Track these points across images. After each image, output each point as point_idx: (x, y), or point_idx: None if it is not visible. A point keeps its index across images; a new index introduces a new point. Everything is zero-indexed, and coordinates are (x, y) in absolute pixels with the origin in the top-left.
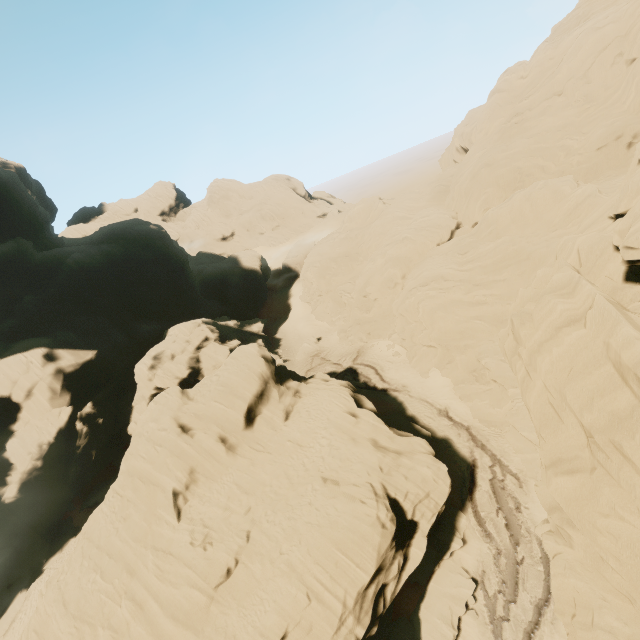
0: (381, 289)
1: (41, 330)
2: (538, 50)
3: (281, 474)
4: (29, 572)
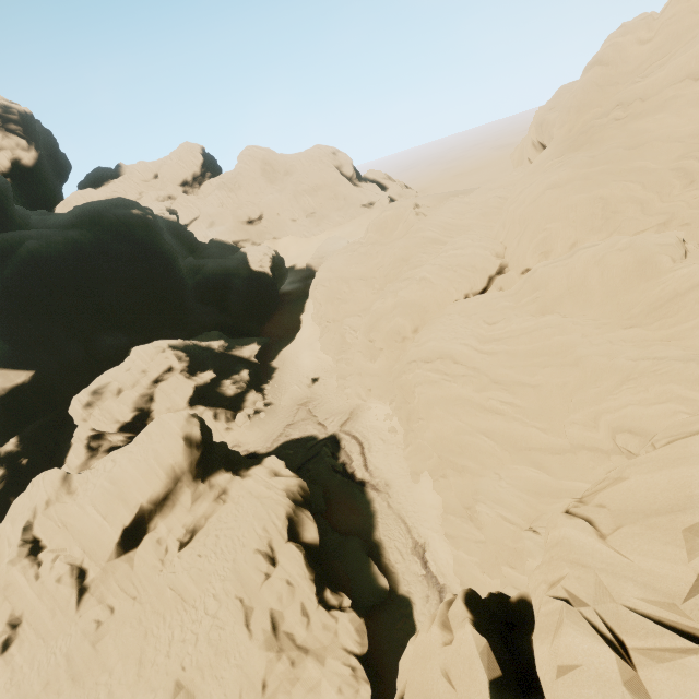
0: (386, 340)
1: None
2: None
3: (135, 651)
4: None
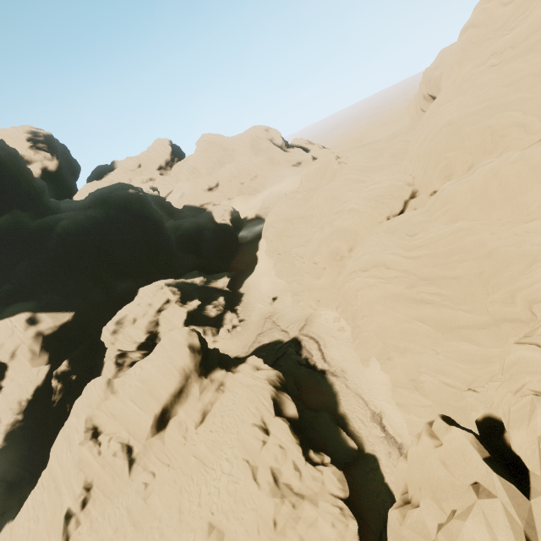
0: (328, 260)
1: (30, 294)
2: None
3: (175, 503)
4: (18, 504)
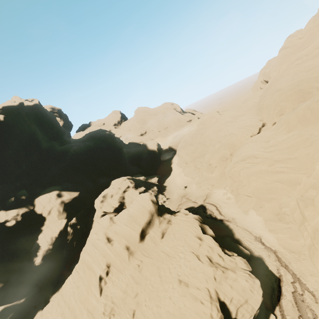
0: (218, 161)
1: (57, 182)
2: (309, 22)
3: (156, 273)
4: (44, 301)
